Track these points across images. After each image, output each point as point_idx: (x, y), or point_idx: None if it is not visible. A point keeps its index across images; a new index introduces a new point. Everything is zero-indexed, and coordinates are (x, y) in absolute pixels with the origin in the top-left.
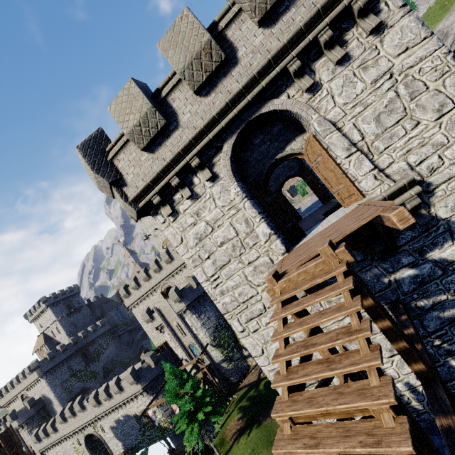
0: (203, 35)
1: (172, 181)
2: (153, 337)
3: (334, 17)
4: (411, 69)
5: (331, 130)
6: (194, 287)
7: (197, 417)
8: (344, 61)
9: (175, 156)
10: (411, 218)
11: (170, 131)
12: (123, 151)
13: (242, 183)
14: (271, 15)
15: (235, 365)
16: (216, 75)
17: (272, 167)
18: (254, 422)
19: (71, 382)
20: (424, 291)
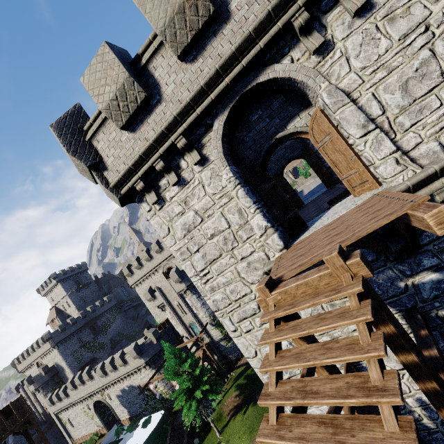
0: None
1: (156, 165)
2: (156, 314)
3: None
4: None
5: (344, 102)
6: None
7: (195, 395)
8: (365, 11)
9: (159, 136)
10: None
11: (153, 106)
12: (102, 130)
13: (236, 167)
14: None
15: (234, 343)
16: (204, 34)
17: (271, 148)
18: (251, 400)
19: (81, 352)
20: None
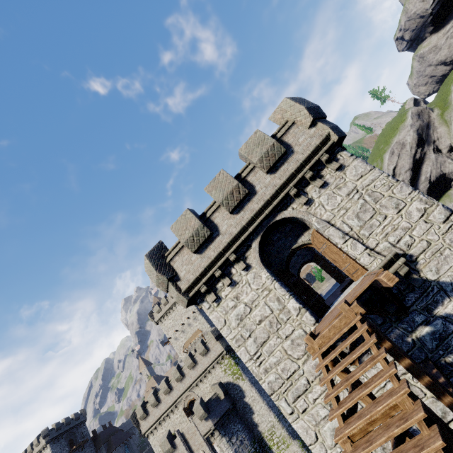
0: (234, 182)
1: (215, 273)
2: None
3: (311, 165)
4: (368, 186)
5: (327, 226)
6: (221, 397)
7: None
8: (324, 186)
9: (218, 254)
10: (395, 278)
11: (213, 238)
12: (178, 255)
13: (269, 270)
14: (273, 168)
15: None
16: (243, 201)
17: (290, 255)
18: None
19: None
20: (446, 346)
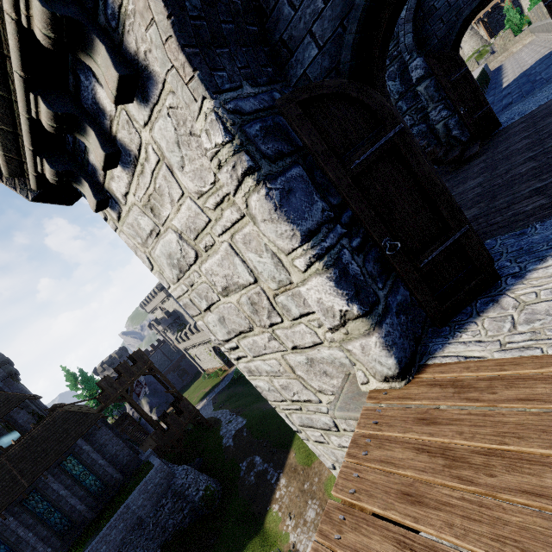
0: None
1: (39, 113)
2: None
3: None
4: None
5: None
6: None
7: None
8: None
9: None
10: None
11: None
12: None
13: (266, 86)
14: None
15: None
16: None
17: None
18: None
19: None
20: None
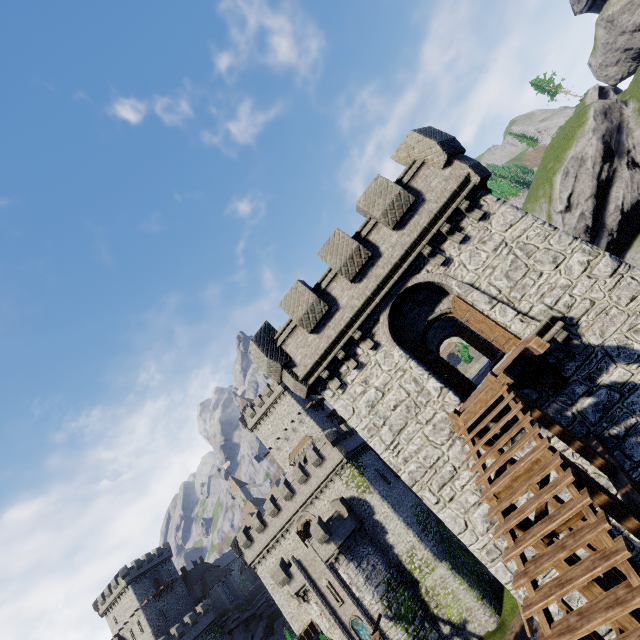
0: (353, 244)
1: (338, 355)
2: (292, 616)
3: (448, 216)
4: (519, 238)
5: (471, 290)
6: (344, 515)
7: None
8: (465, 240)
9: (340, 333)
10: (546, 343)
11: (332, 314)
12: (290, 337)
13: (402, 347)
14: (401, 222)
15: None
16: (365, 266)
17: (426, 328)
18: None
19: None
20: (610, 417)
